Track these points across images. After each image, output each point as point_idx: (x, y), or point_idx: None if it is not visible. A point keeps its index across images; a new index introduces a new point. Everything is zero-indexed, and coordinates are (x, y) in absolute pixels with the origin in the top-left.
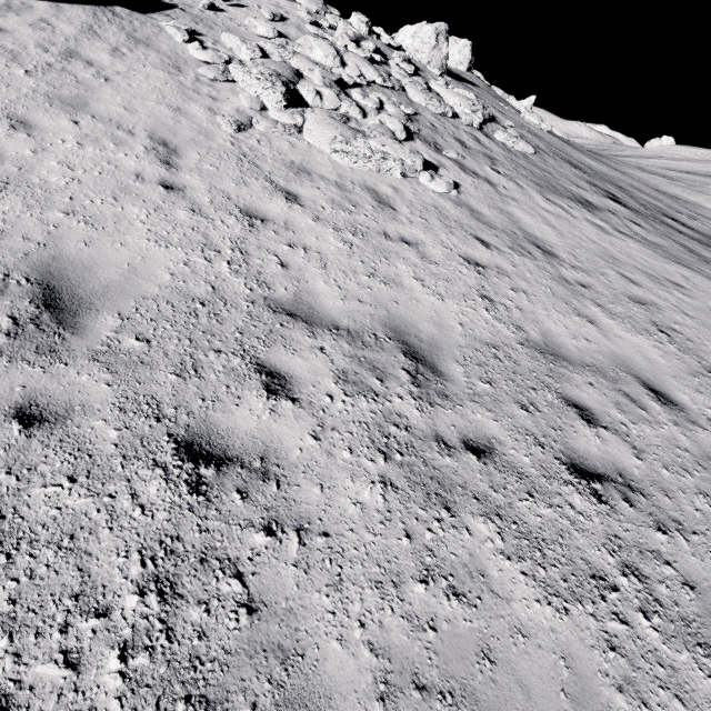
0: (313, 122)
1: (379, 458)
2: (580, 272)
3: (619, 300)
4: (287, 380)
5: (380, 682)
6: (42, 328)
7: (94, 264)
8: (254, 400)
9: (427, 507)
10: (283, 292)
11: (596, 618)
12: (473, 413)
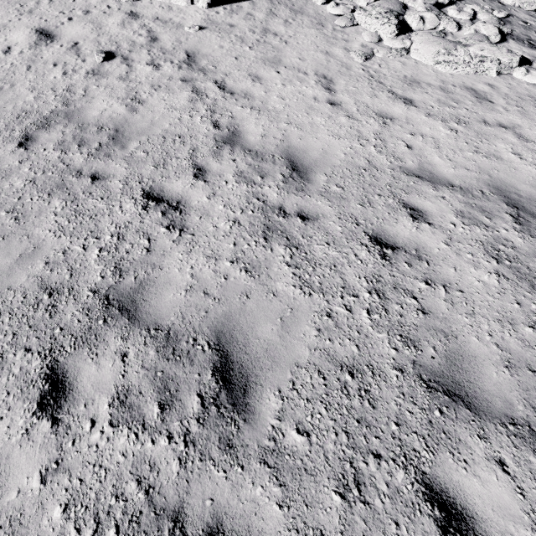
0: (420, 43)
1: (492, 261)
2: None
3: None
4: (423, 213)
5: (505, 361)
6: (295, 179)
7: (306, 150)
8: (405, 221)
9: (531, 292)
10: (411, 164)
11: None
12: None
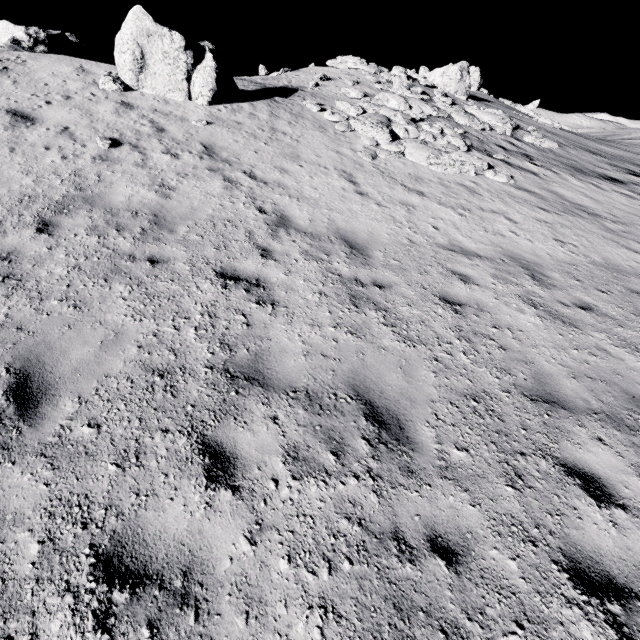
0: (412, 148)
1: (531, 308)
2: (620, 224)
3: None
4: (468, 277)
5: (570, 374)
6: (357, 256)
7: (354, 231)
8: (459, 284)
9: (565, 326)
10: (442, 241)
11: None
12: (574, 293)
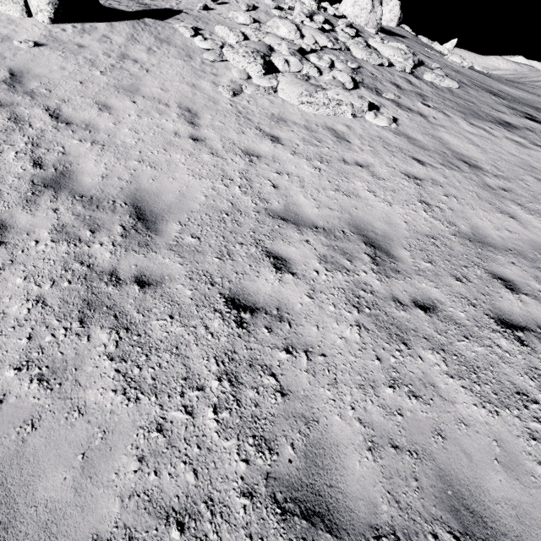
0: (285, 83)
1: (354, 310)
2: (501, 180)
3: (537, 200)
4: (287, 261)
5: (368, 441)
6: (139, 232)
7: (160, 192)
8: (268, 274)
9: (390, 342)
10: (277, 205)
11: (520, 419)
12: (419, 283)
